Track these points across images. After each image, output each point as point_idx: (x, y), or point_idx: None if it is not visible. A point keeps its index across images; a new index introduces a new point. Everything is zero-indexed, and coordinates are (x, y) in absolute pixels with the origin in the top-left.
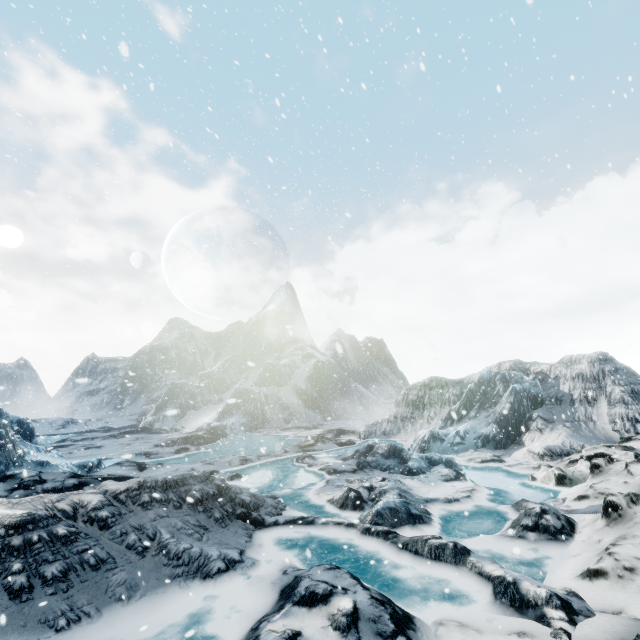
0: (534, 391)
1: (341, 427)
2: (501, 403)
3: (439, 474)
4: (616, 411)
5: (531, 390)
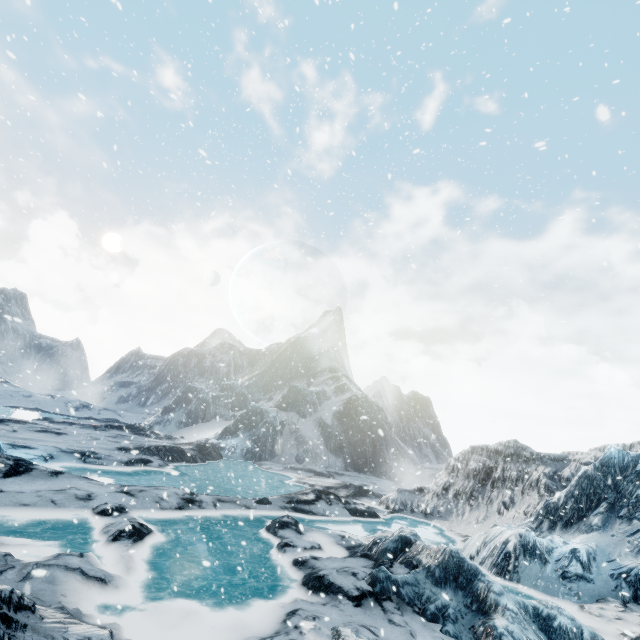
0: None
1: (364, 484)
2: None
3: None
4: None
5: None
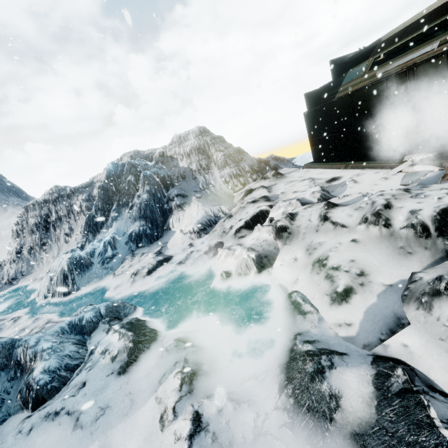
0: (162, 173)
1: None
2: (138, 194)
3: (106, 359)
4: (225, 172)
5: (160, 173)
